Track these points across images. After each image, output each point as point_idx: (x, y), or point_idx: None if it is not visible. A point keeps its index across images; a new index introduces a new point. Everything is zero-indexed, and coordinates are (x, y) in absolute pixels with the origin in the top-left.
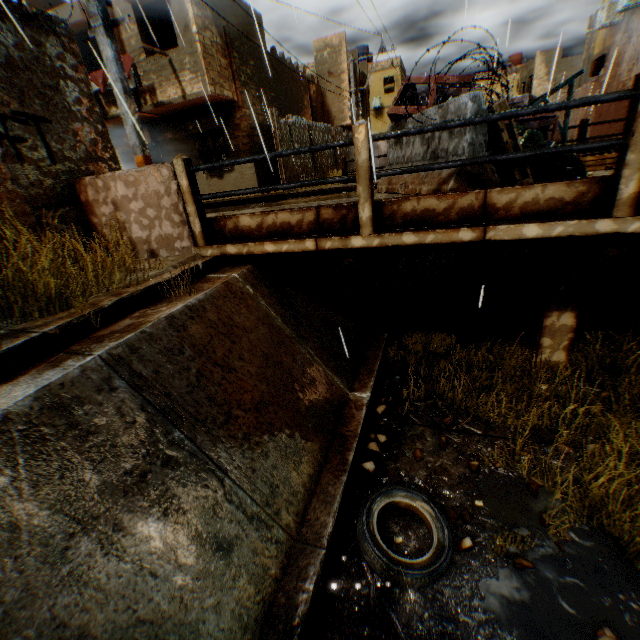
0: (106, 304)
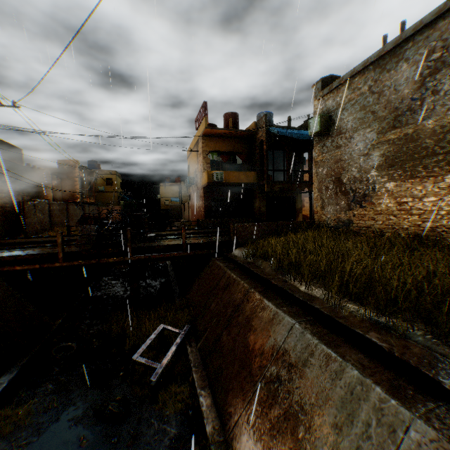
0: None
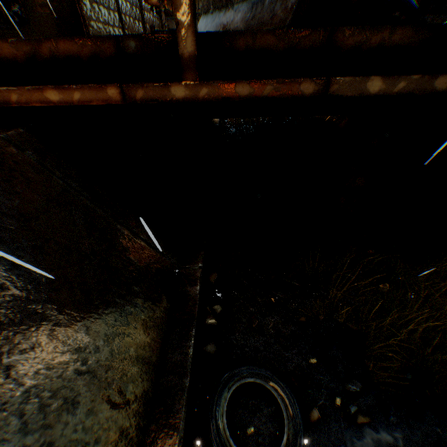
0: None
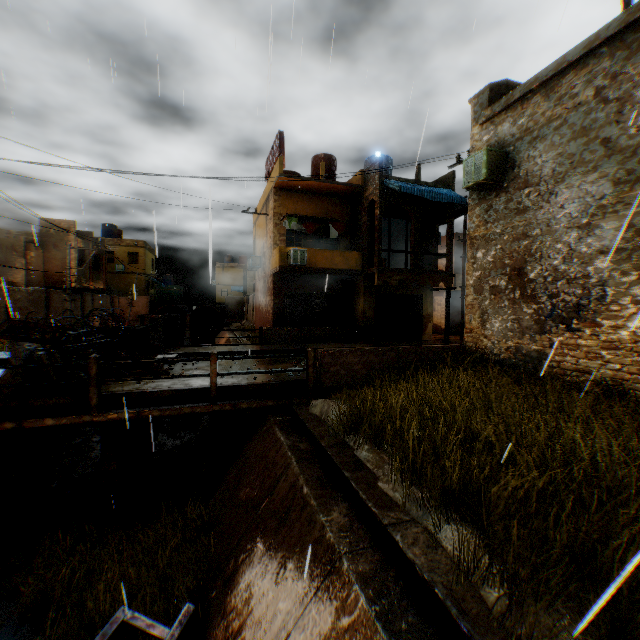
0: None
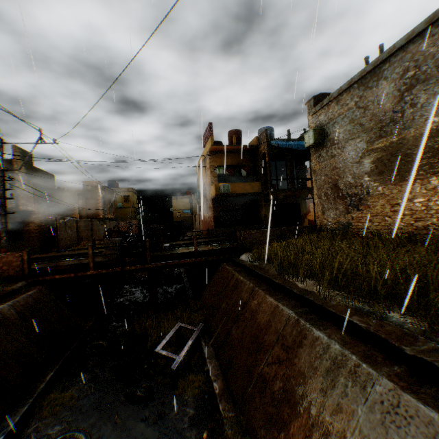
0: (1, 295)
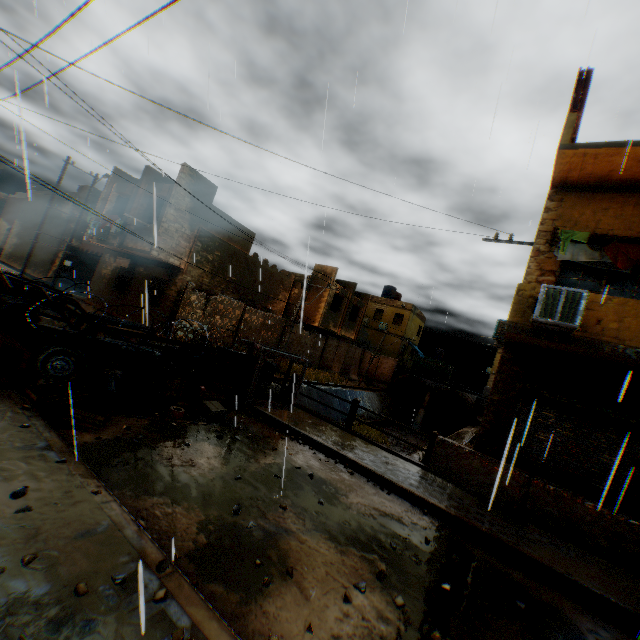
0: None
